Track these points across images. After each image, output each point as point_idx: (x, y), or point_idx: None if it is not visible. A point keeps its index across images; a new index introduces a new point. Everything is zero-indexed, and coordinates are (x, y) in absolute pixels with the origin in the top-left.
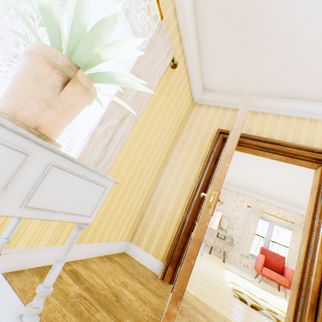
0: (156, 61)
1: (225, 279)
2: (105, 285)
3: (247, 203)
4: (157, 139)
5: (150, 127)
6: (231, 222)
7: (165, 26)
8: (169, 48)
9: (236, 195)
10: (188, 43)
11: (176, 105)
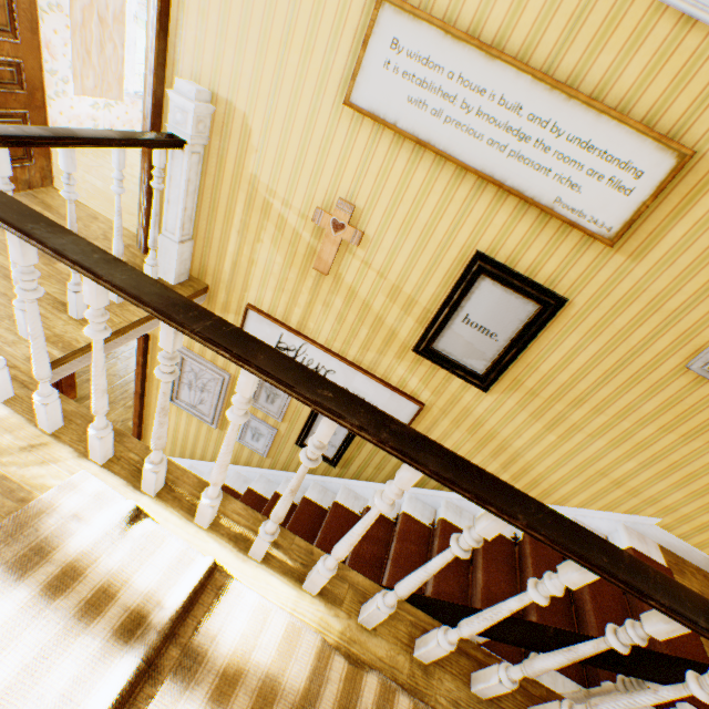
0: None
1: None
2: None
3: None
4: None
5: None
6: None
7: None
8: None
9: None
10: None
11: None
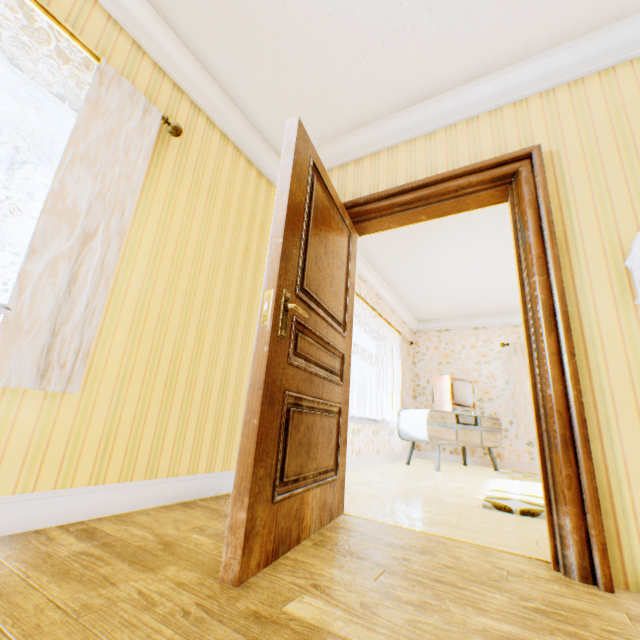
0: (120, 130)
1: (479, 491)
2: (152, 535)
3: (500, 340)
4: (210, 268)
5: (180, 248)
6: (483, 388)
7: (113, 72)
8: (144, 103)
9: (473, 334)
10: (198, 87)
11: (231, 200)
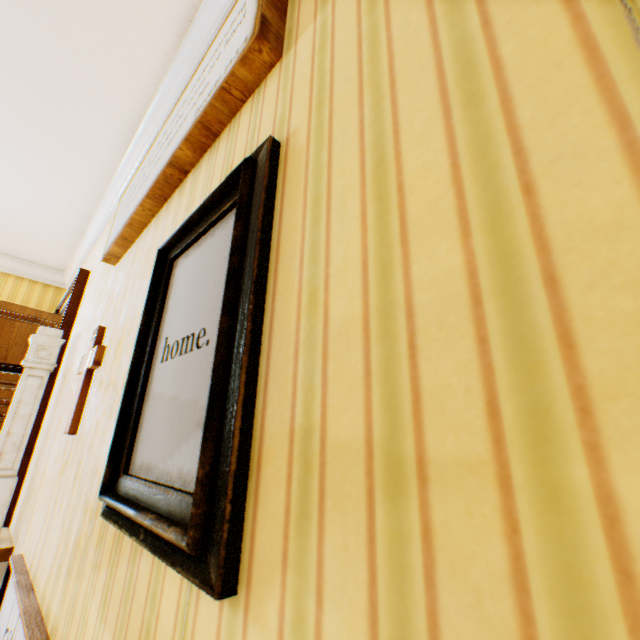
0: None
1: None
2: None
3: None
4: None
5: None
6: None
7: None
8: None
9: None
10: None
11: None
